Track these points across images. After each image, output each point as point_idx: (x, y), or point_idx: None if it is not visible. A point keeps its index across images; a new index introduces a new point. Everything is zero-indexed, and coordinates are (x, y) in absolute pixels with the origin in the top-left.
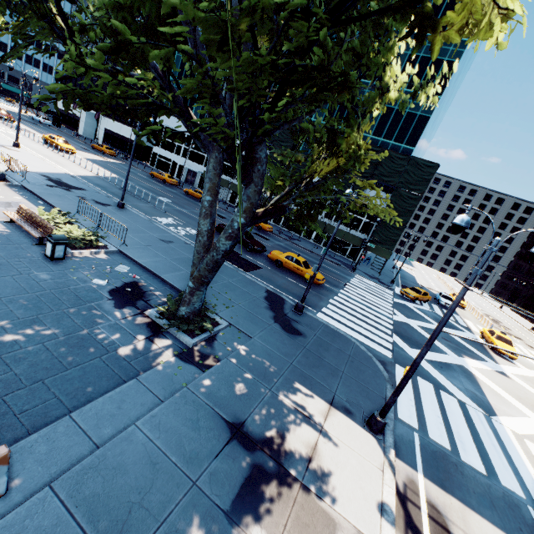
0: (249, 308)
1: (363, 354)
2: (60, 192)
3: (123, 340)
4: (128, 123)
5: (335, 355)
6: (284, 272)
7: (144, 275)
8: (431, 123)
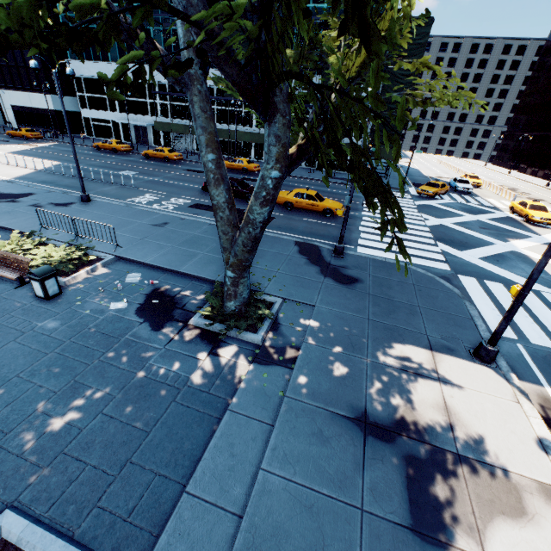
0: (291, 271)
1: (424, 277)
2: (6, 207)
3: (185, 367)
4: (35, 89)
5: (400, 290)
6: (299, 213)
7: (161, 277)
8: None
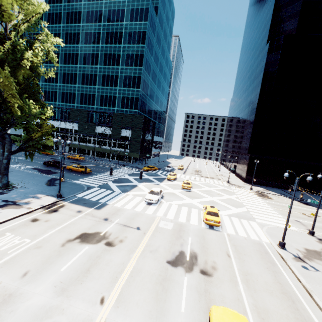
0: (36, 183)
1: (82, 187)
2: None
3: None
4: None
5: (66, 188)
6: (73, 172)
7: None
8: (147, 98)
